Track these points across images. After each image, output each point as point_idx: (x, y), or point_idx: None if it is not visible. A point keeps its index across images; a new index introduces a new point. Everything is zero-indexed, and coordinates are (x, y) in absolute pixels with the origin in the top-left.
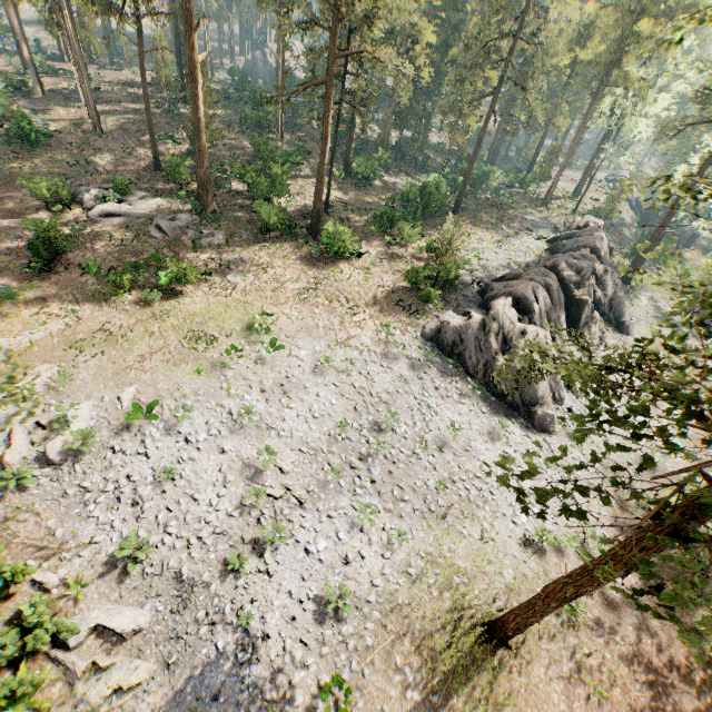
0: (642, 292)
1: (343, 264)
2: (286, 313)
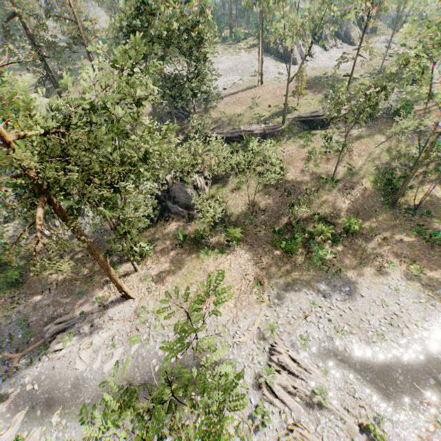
0: (383, 36)
1: (239, 43)
2: (220, 52)
